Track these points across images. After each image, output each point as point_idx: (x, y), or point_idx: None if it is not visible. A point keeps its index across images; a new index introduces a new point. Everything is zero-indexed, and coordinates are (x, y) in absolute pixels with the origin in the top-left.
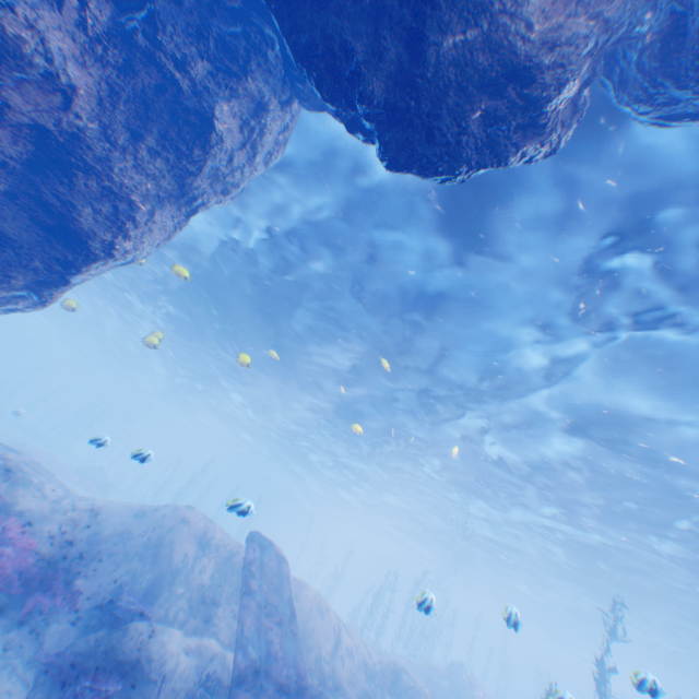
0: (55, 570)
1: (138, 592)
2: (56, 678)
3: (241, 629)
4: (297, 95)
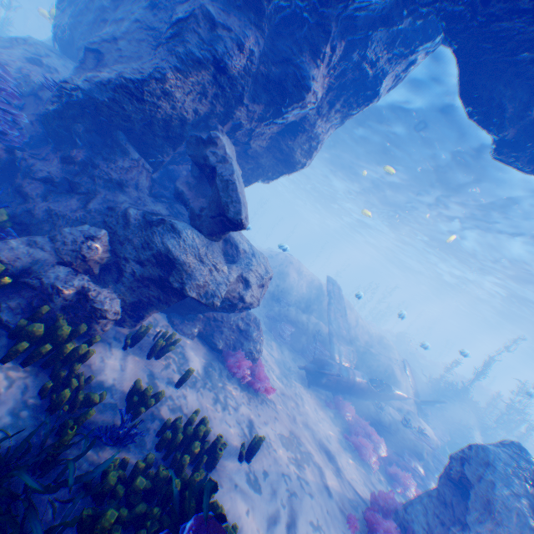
0: None
1: (280, 293)
2: (268, 320)
3: (330, 318)
4: (441, 44)
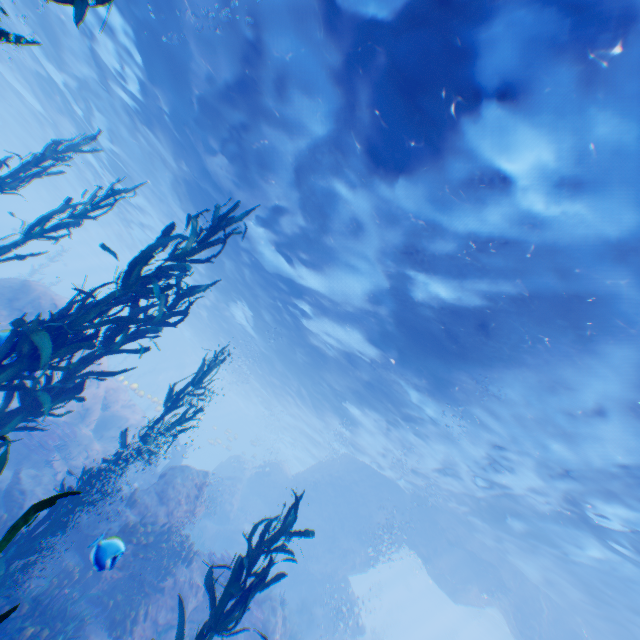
0: None
1: None
2: None
3: None
4: None
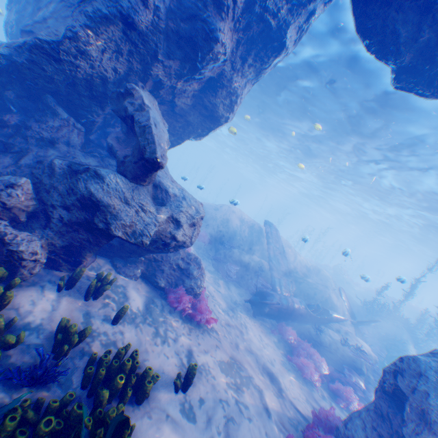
0: (202, 232)
1: (225, 238)
2: (216, 262)
3: (269, 256)
4: None
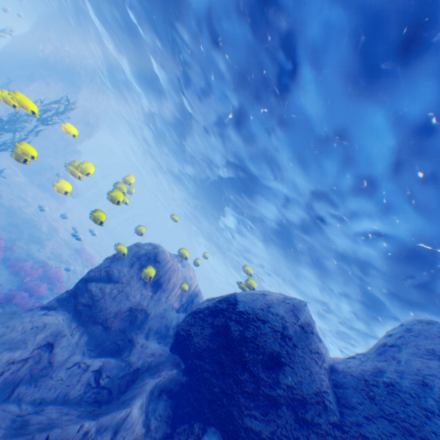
0: None
1: None
2: None
3: None
4: None
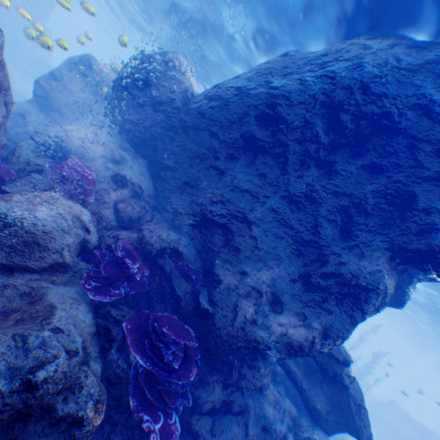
0: None
1: None
2: None
3: None
4: None
